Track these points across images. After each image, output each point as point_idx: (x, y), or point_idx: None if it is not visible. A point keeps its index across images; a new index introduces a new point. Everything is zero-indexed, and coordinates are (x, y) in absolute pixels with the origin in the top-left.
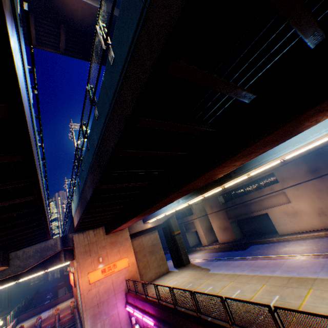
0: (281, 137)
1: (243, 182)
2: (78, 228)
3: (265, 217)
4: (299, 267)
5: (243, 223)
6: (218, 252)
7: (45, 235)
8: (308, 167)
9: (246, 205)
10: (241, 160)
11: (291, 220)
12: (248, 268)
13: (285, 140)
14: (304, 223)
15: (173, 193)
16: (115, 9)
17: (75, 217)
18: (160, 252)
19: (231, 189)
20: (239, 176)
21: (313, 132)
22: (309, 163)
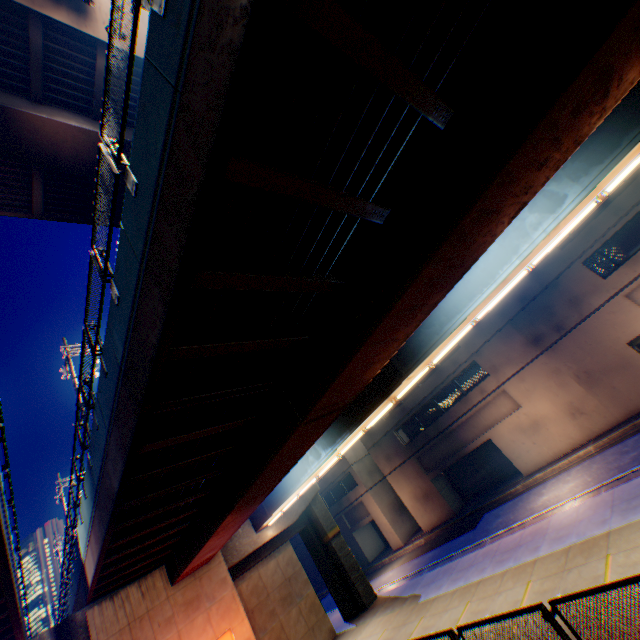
0: (450, 268)
1: (431, 390)
2: (99, 589)
3: (489, 448)
4: (576, 522)
5: (456, 474)
6: (426, 552)
7: (7, 633)
8: (524, 336)
9: (450, 434)
10: (403, 325)
11: (534, 440)
12: (490, 561)
13: (460, 275)
14: (555, 438)
15: (300, 424)
16: None
17: (87, 559)
18: (306, 594)
19: (415, 410)
20: (415, 369)
21: (501, 265)
22: (523, 329)
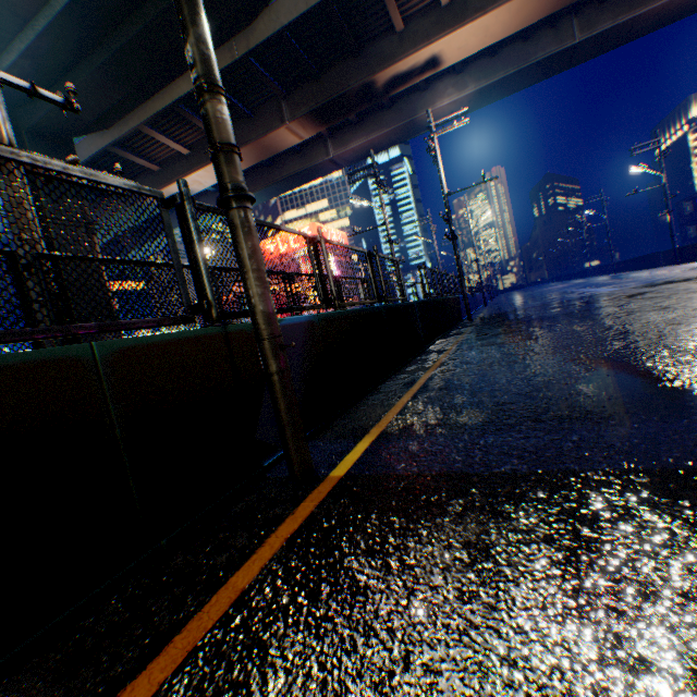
0: None
1: None
2: None
3: None
4: None
5: None
6: None
7: None
8: None
9: None
10: None
11: None
12: None
13: None
14: None
15: None
16: (489, 64)
17: None
18: None
19: None
20: None
21: None
22: None
